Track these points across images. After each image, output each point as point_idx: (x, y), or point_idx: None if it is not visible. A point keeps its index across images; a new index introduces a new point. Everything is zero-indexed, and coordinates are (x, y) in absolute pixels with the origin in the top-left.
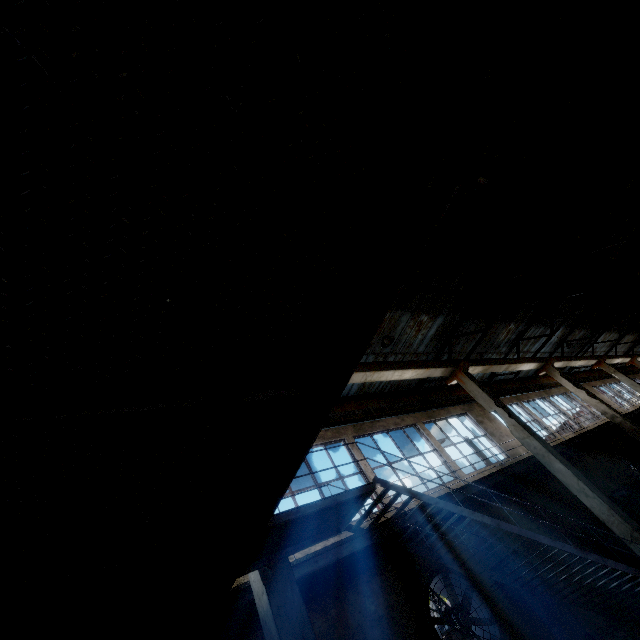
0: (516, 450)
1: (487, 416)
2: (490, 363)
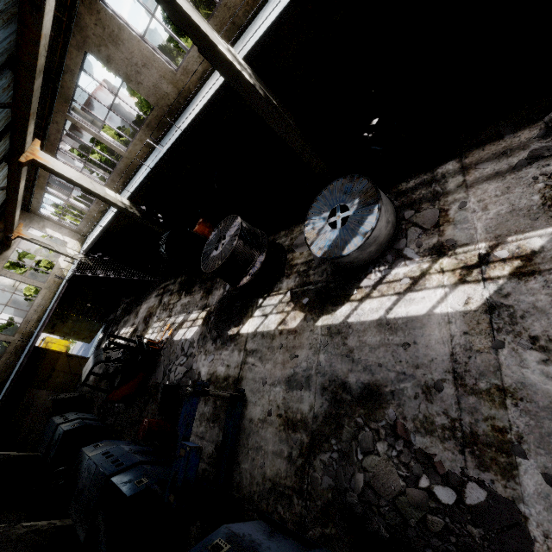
0: (159, 91)
1: (109, 35)
2: (25, 113)
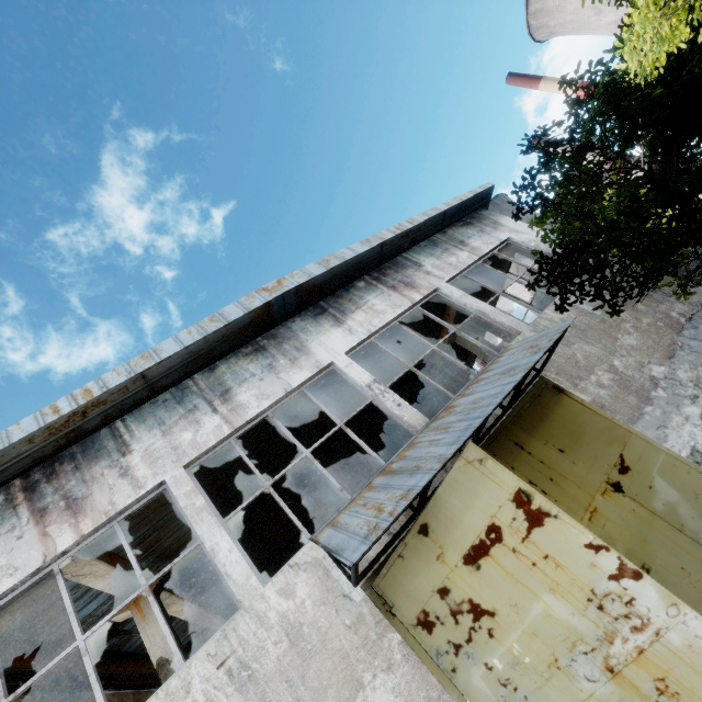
0: None
1: None
2: None
